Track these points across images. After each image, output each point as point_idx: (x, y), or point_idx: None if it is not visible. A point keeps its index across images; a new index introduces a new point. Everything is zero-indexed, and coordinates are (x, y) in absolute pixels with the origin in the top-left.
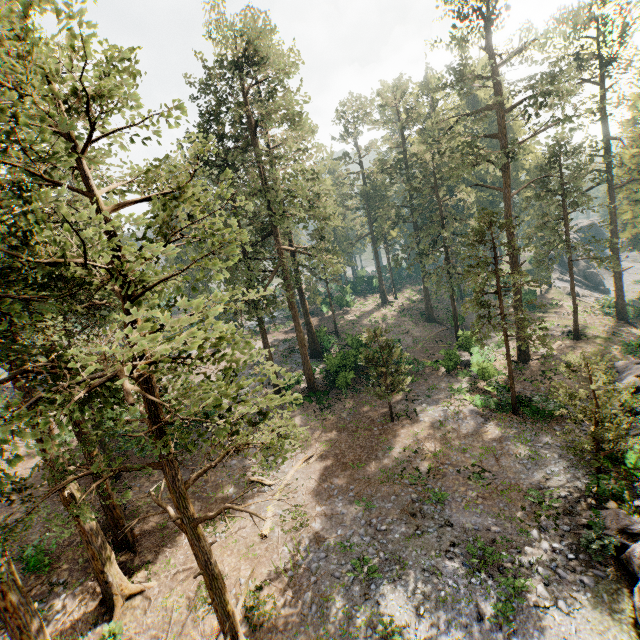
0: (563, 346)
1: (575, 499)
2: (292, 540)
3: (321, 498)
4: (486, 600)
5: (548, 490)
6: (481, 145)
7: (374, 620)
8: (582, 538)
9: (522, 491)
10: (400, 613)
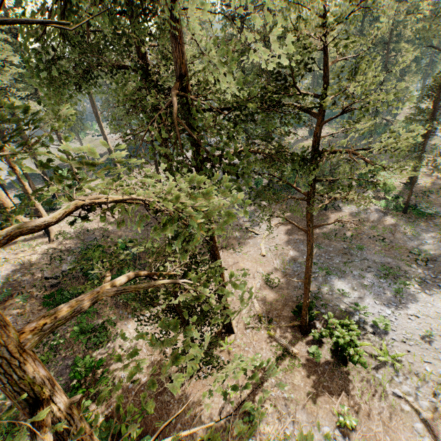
0: (439, 177)
1: (437, 255)
2: (279, 258)
3: (290, 243)
4: (388, 288)
5: (423, 250)
6: (429, 3)
7: (332, 290)
8: (440, 270)
9: (407, 249)
10: (344, 288)
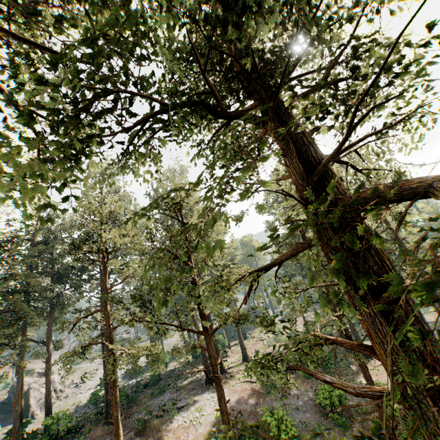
0: None
1: None
2: None
3: None
4: None
5: None
6: None
7: None
8: None
9: None
10: None
